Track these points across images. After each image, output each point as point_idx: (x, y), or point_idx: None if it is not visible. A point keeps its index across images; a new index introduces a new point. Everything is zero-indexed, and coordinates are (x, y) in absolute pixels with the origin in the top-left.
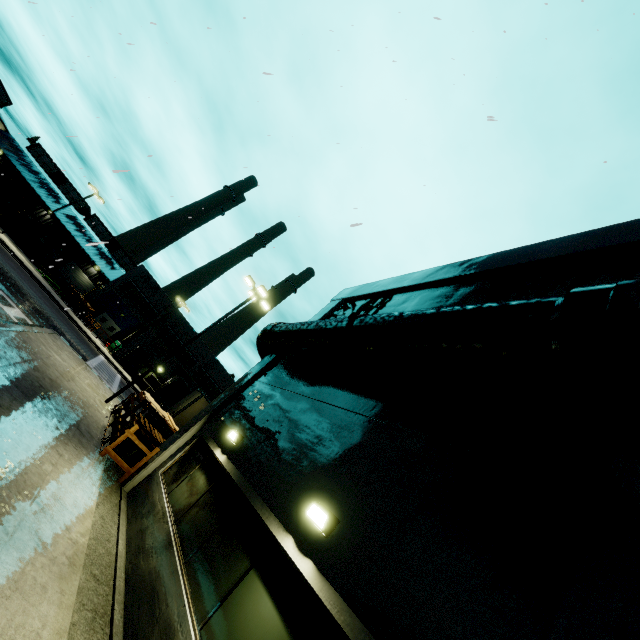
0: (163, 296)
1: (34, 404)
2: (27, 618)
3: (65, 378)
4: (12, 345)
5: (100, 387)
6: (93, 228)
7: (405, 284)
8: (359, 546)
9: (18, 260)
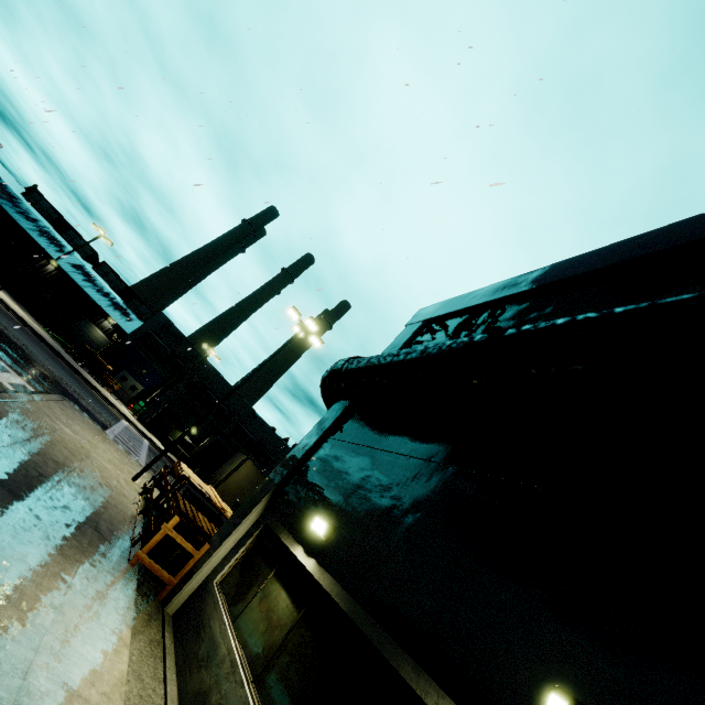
0: (188, 345)
1: (27, 506)
2: None
3: (77, 457)
4: None
5: (124, 461)
6: (103, 277)
7: (524, 288)
8: None
9: (19, 318)
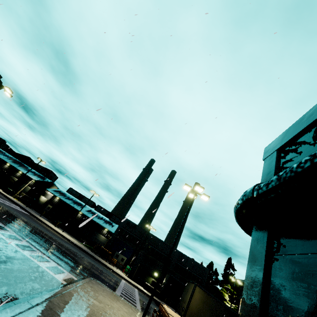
0: (139, 228)
1: None
2: None
3: None
4: (51, 316)
5: (130, 312)
6: (99, 211)
7: None
8: None
9: (70, 242)
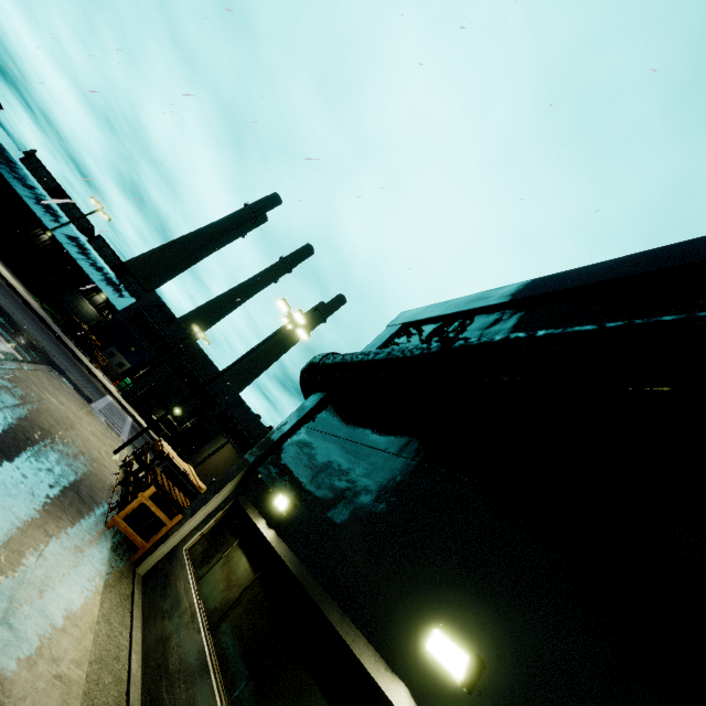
0: (179, 327)
1: (15, 465)
2: None
3: (62, 426)
4: None
5: (107, 435)
6: (98, 251)
7: (492, 302)
8: None
9: (10, 286)
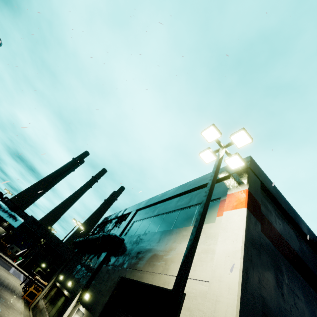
0: (43, 227)
1: (3, 286)
2: (16, 316)
3: (6, 279)
4: None
5: (17, 280)
6: (5, 203)
7: (109, 219)
8: (74, 285)
9: None
